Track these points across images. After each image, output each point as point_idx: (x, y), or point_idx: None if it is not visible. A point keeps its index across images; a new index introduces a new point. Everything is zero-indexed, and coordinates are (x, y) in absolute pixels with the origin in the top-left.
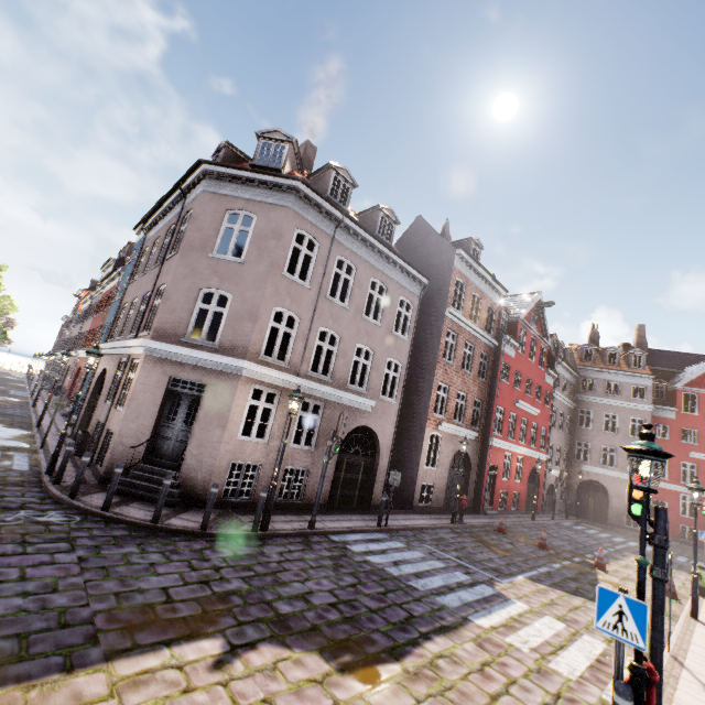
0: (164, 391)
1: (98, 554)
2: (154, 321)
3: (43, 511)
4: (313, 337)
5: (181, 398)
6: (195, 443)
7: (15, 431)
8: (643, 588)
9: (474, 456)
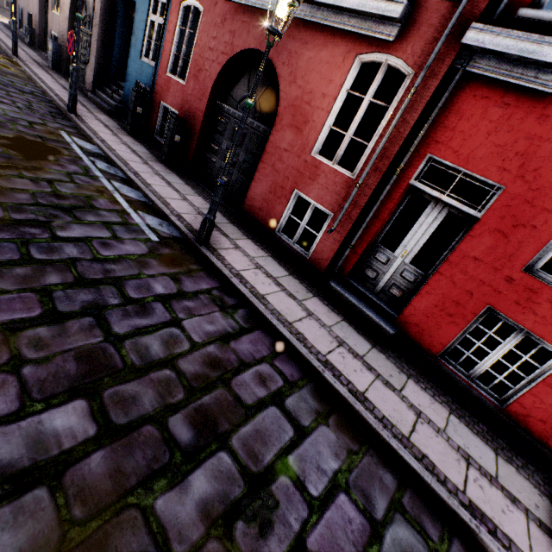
0: None
1: None
2: None
3: None
4: None
5: None
6: None
7: None
8: None
9: None
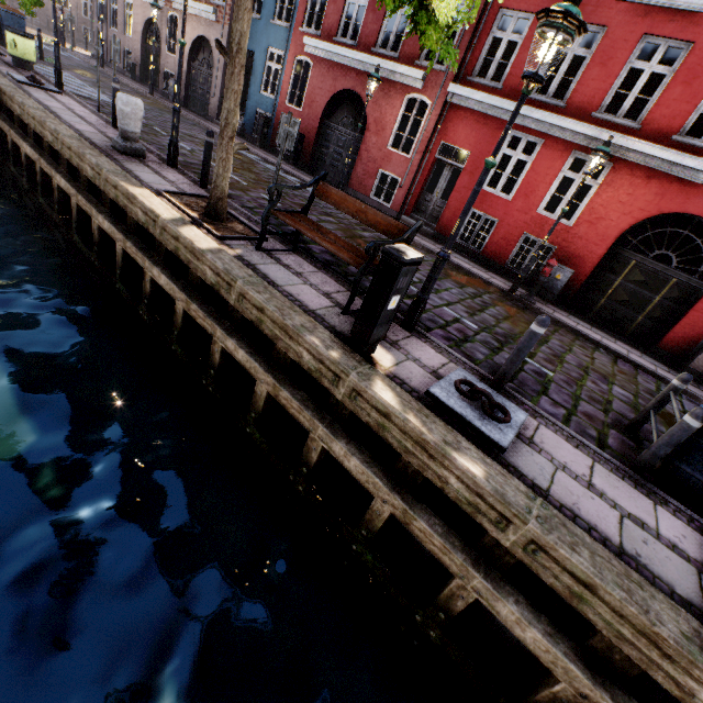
0: None
1: None
2: None
3: None
4: None
5: None
6: None
7: None
8: None
9: None
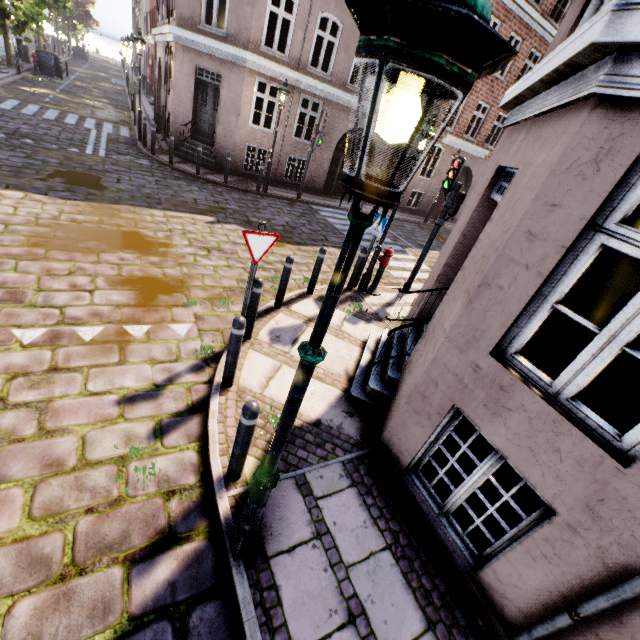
0: (194, 80)
1: (165, 181)
2: (175, 4)
3: (138, 159)
4: (312, 26)
5: (207, 87)
6: (221, 127)
7: (119, 112)
8: (393, 213)
9: (478, 175)
